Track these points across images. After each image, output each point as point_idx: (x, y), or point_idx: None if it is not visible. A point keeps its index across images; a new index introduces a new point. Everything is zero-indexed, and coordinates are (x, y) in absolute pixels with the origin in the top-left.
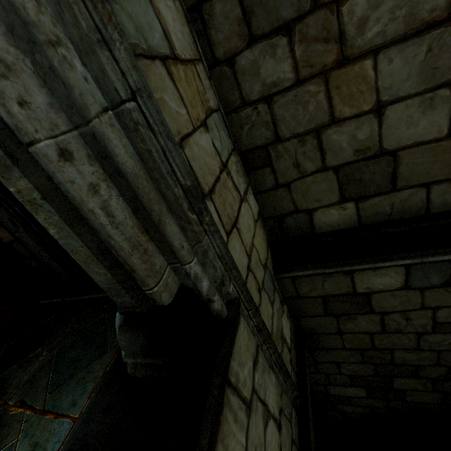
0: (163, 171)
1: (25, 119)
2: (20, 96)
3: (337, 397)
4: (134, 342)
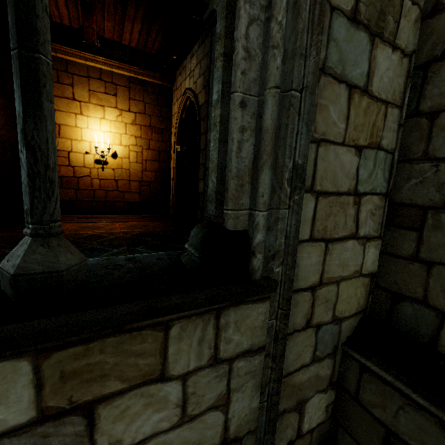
0: (287, 142)
1: (238, 80)
2: (244, 70)
3: None
4: (196, 235)
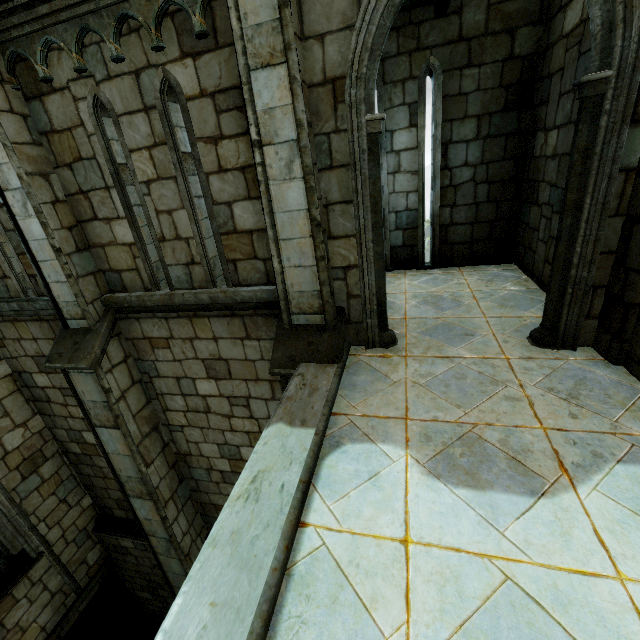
0: (21, 526)
1: None
2: None
3: (142, 598)
4: (4, 563)
